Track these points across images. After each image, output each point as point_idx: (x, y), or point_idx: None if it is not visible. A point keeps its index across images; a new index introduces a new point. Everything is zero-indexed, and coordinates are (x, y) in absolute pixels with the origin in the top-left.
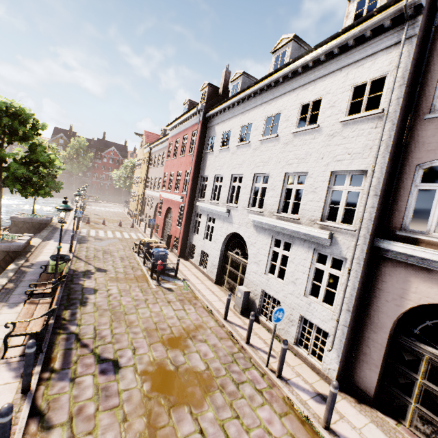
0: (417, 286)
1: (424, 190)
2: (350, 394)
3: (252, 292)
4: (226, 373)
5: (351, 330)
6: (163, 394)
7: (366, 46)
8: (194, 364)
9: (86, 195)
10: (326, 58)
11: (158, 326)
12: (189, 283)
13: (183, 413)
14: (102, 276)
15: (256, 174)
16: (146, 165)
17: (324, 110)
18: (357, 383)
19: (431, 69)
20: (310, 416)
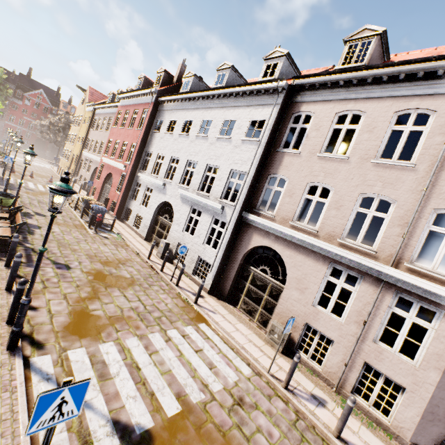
0: (255, 237)
1: (280, 191)
2: (215, 297)
3: (171, 244)
4: (144, 281)
5: (222, 262)
6: (102, 282)
7: (261, 98)
8: (123, 274)
9: (5, 140)
10: (243, 95)
11: (97, 254)
12: (123, 236)
13: (114, 289)
14: (42, 218)
15: (189, 161)
16: (86, 125)
17: (235, 129)
18: (221, 291)
19: (284, 125)
20: (189, 299)
